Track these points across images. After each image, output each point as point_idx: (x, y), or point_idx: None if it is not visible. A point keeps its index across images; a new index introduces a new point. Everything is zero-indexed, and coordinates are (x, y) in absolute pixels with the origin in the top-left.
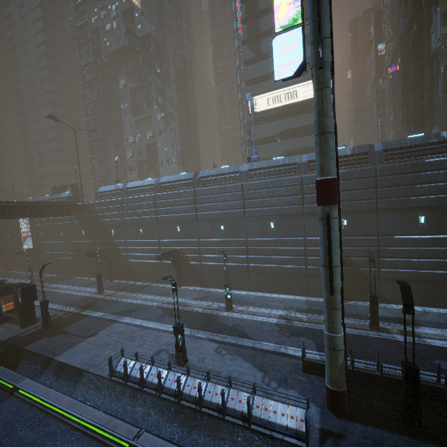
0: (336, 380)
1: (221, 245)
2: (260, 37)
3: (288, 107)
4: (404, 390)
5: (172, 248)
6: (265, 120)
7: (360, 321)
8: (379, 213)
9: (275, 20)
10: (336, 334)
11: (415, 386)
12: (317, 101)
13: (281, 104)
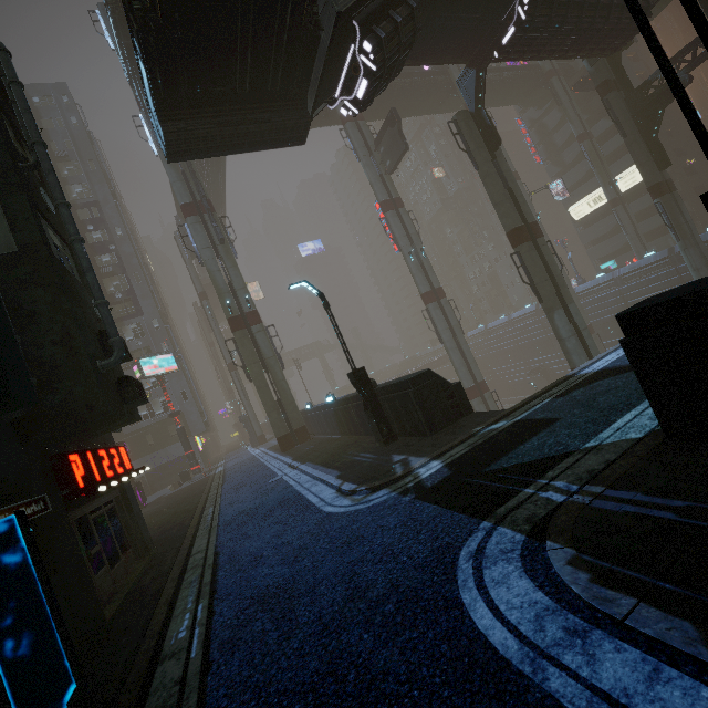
0: None
1: None
2: (560, 148)
3: None
4: None
5: (538, 365)
6: (595, 217)
7: None
8: None
9: None
10: None
11: None
12: None
13: (604, 201)
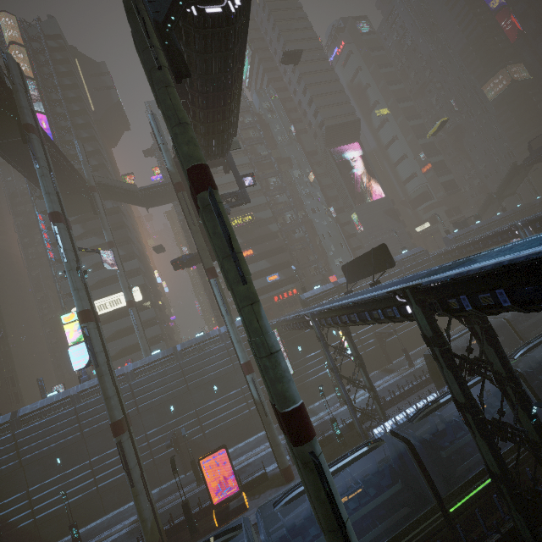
0: (151, 541)
1: (61, 481)
2: None
3: (116, 311)
4: (186, 518)
5: None
6: None
7: (193, 484)
8: (192, 392)
9: (68, 339)
10: (143, 510)
11: (189, 512)
12: (100, 382)
13: (108, 310)
